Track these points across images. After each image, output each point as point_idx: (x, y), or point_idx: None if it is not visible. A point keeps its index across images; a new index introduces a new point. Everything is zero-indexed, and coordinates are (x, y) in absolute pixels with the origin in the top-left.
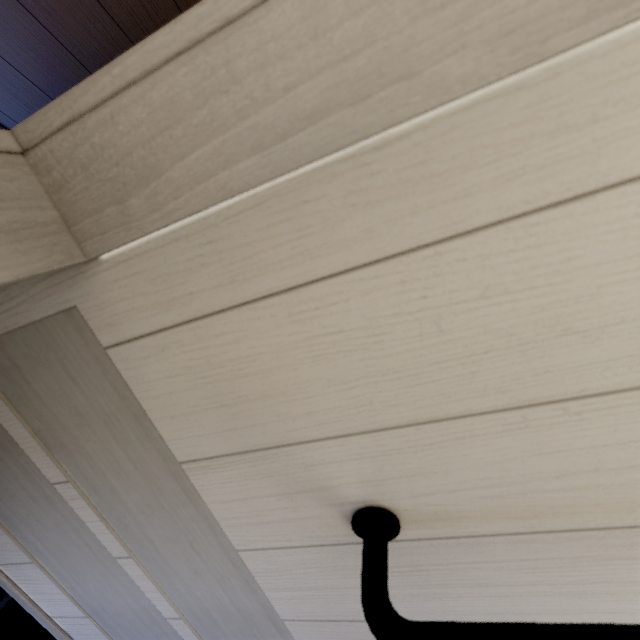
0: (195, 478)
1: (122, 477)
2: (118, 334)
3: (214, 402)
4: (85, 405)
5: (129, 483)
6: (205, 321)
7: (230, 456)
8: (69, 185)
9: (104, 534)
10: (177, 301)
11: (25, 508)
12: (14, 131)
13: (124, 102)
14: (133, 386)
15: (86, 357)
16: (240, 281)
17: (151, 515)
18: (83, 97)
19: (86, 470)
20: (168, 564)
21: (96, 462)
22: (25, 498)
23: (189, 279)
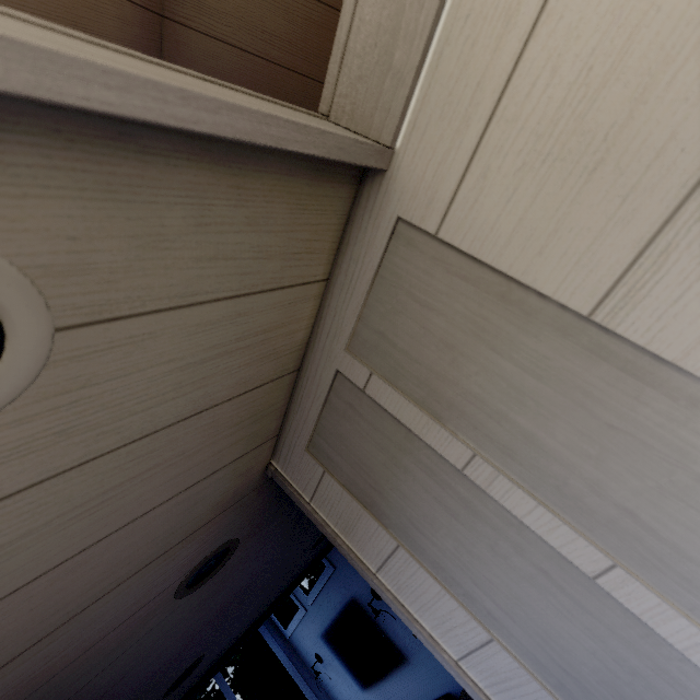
0: (626, 326)
1: (529, 407)
2: (439, 206)
3: (577, 179)
4: (447, 329)
5: (542, 412)
6: (506, 95)
7: (655, 240)
8: (356, 105)
9: (554, 531)
10: (470, 109)
11: (450, 537)
12: (319, 110)
13: (362, 0)
14: (478, 253)
15: (425, 268)
16: (515, 11)
17: (601, 455)
18: (342, 32)
19: (485, 426)
20: (690, 560)
21: (490, 404)
22: (444, 519)
23: (468, 75)
